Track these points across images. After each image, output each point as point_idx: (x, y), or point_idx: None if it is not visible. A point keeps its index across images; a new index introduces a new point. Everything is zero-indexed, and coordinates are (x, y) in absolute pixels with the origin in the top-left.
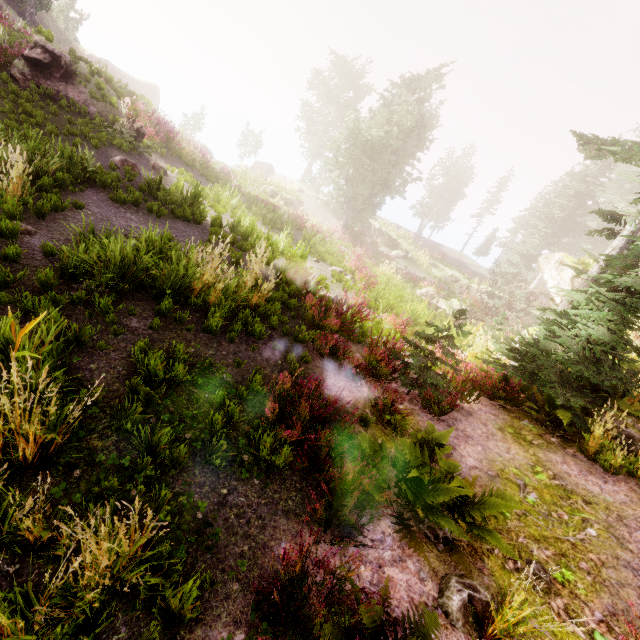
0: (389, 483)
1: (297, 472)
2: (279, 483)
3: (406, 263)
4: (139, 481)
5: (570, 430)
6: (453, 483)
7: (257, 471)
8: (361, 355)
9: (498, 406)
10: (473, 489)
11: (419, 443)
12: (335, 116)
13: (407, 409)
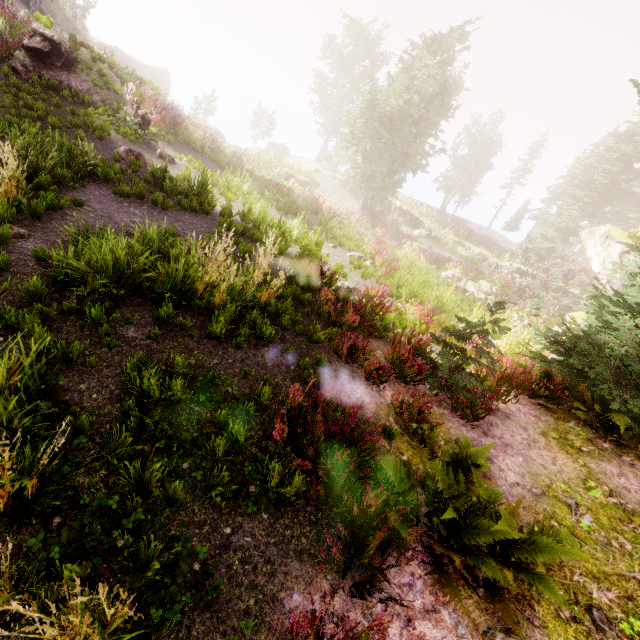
0: (418, 509)
1: (312, 501)
2: (291, 516)
3: (429, 242)
4: (125, 531)
5: (626, 435)
6: (497, 526)
7: (266, 502)
8: (383, 352)
9: (538, 405)
10: (517, 516)
11: (451, 459)
12: (350, 88)
13: (436, 418)
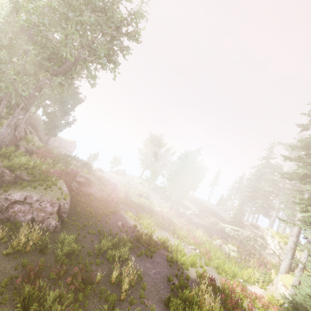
0: None
1: None
2: None
3: (195, 217)
4: None
5: None
6: None
7: None
8: None
9: None
10: None
11: None
12: (153, 153)
13: None
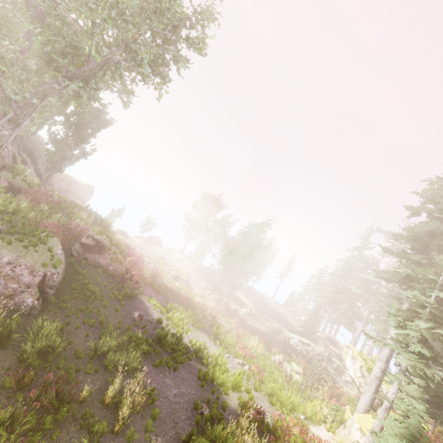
0: None
1: None
2: None
3: (251, 318)
4: None
5: None
6: None
7: None
8: None
9: None
10: None
11: None
12: (204, 220)
13: None
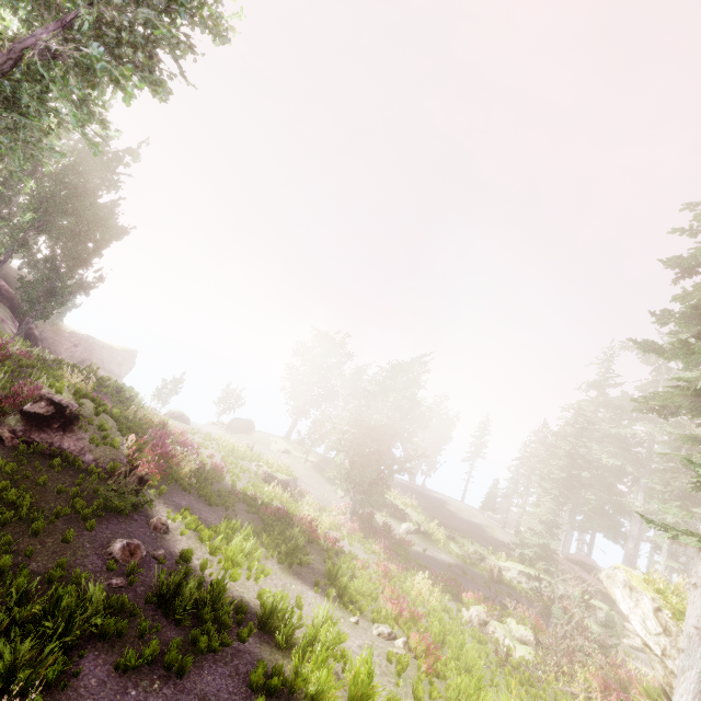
0: None
1: None
2: None
3: (420, 539)
4: None
5: None
6: None
7: None
8: None
9: None
10: None
11: None
12: (319, 377)
13: None
